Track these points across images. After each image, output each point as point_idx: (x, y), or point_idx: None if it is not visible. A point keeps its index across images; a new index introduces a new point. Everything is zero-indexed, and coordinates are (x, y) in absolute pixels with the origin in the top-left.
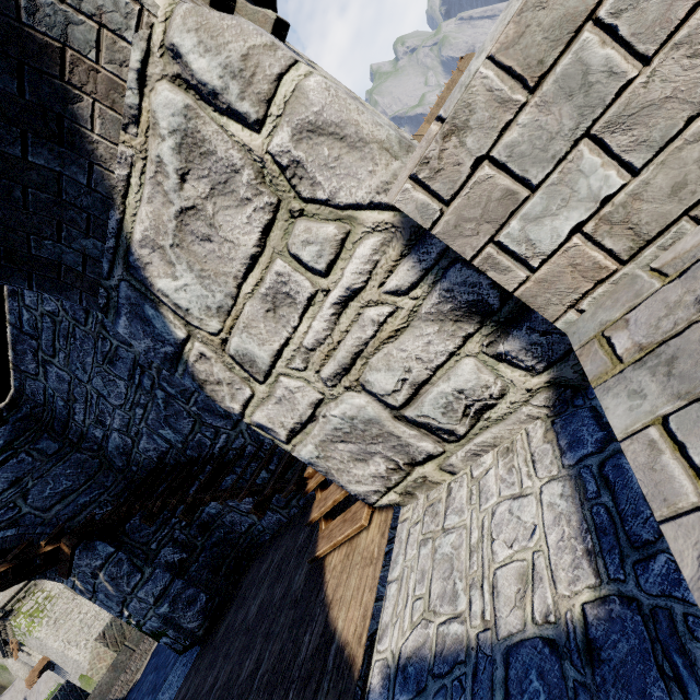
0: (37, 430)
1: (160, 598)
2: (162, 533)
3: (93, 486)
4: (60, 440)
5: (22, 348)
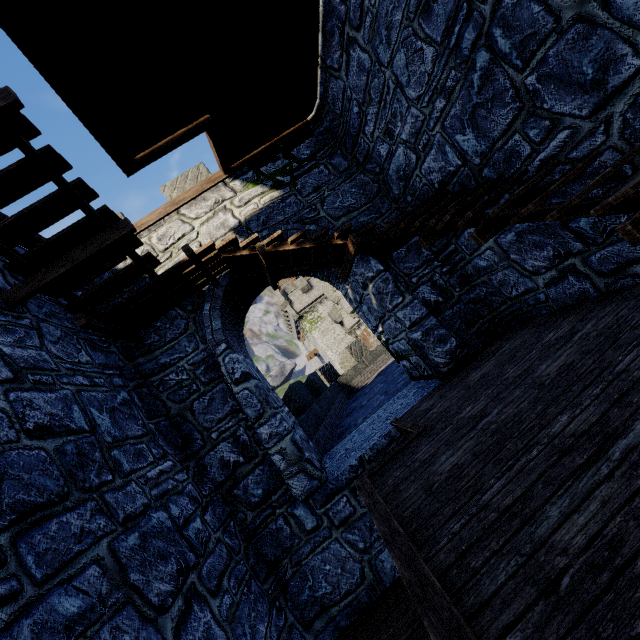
0: (333, 146)
1: (415, 325)
2: (423, 271)
3: (371, 209)
4: (349, 159)
5: (330, 26)
